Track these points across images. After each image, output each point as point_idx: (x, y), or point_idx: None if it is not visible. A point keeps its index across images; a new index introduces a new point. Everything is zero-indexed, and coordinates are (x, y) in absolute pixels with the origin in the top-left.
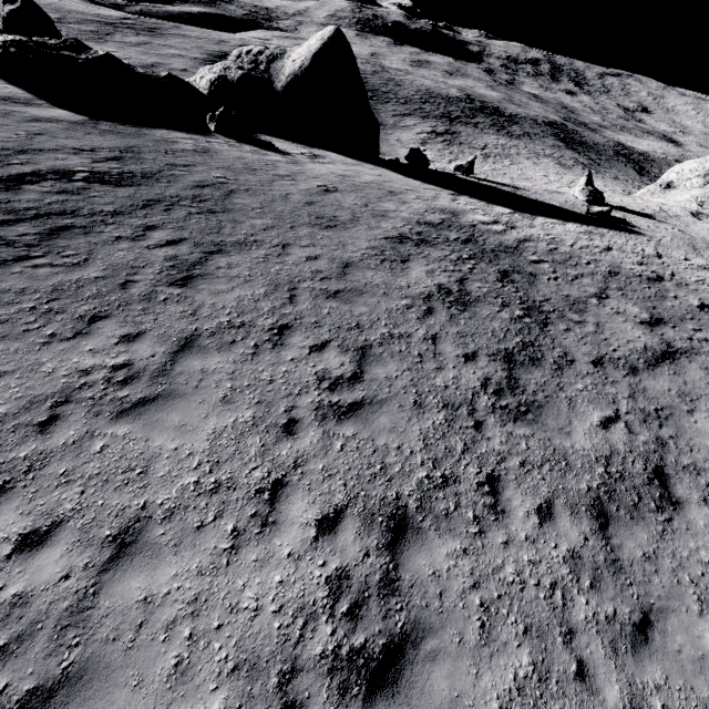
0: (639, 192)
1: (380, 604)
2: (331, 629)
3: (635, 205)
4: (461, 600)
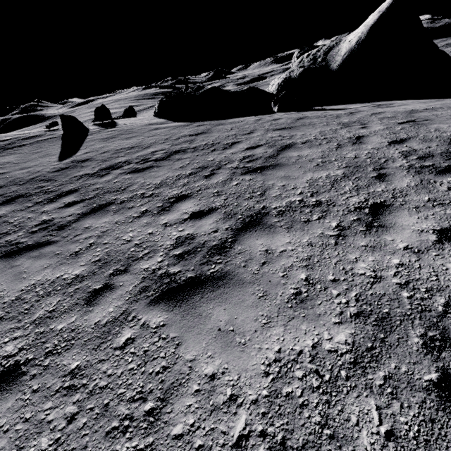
0: None
1: None
2: None
3: None
4: None
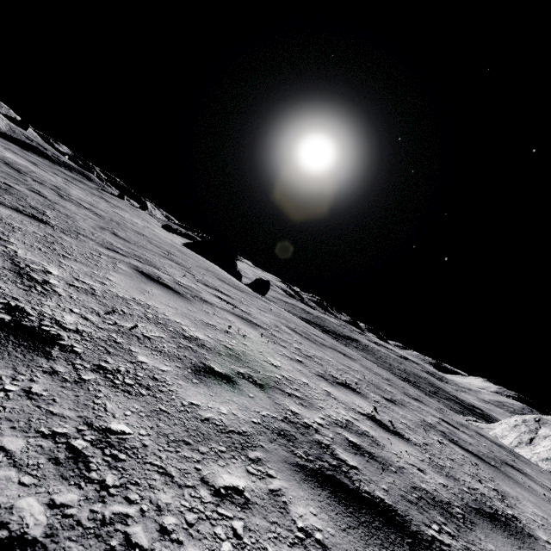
0: None
1: None
2: None
3: None
4: None
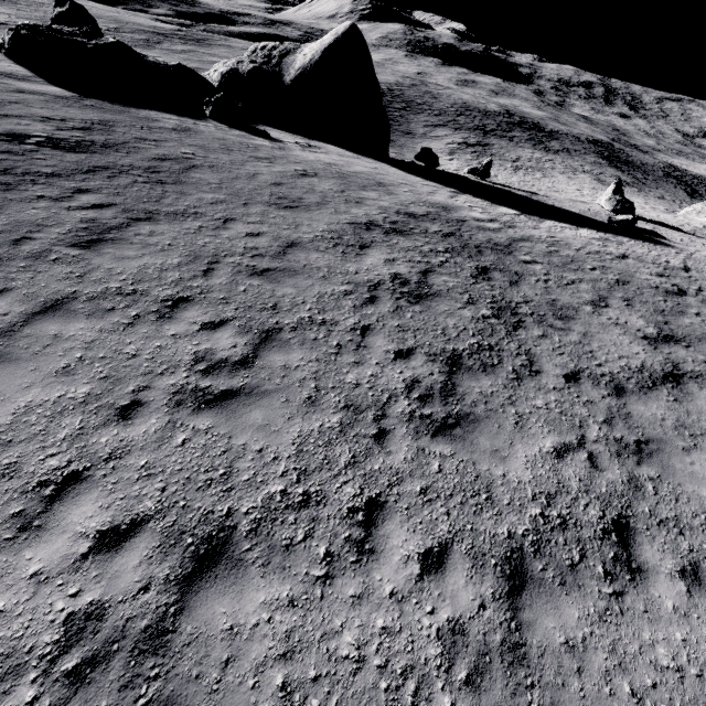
0: (684, 210)
1: (128, 665)
2: (34, 695)
3: (673, 221)
4: (254, 676)
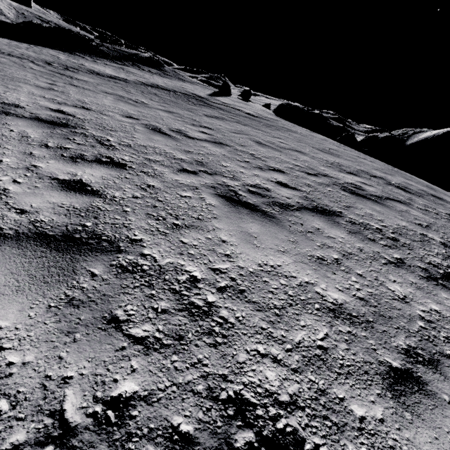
0: None
1: None
2: None
3: None
4: None
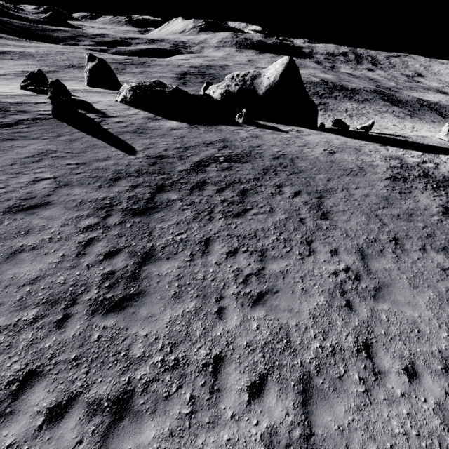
0: None
1: None
2: None
3: None
4: None
